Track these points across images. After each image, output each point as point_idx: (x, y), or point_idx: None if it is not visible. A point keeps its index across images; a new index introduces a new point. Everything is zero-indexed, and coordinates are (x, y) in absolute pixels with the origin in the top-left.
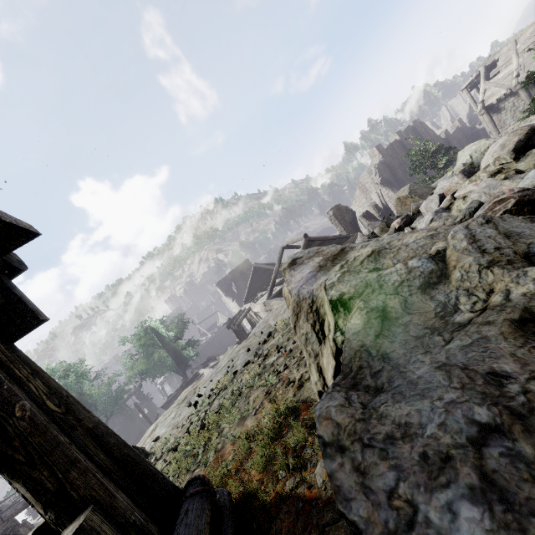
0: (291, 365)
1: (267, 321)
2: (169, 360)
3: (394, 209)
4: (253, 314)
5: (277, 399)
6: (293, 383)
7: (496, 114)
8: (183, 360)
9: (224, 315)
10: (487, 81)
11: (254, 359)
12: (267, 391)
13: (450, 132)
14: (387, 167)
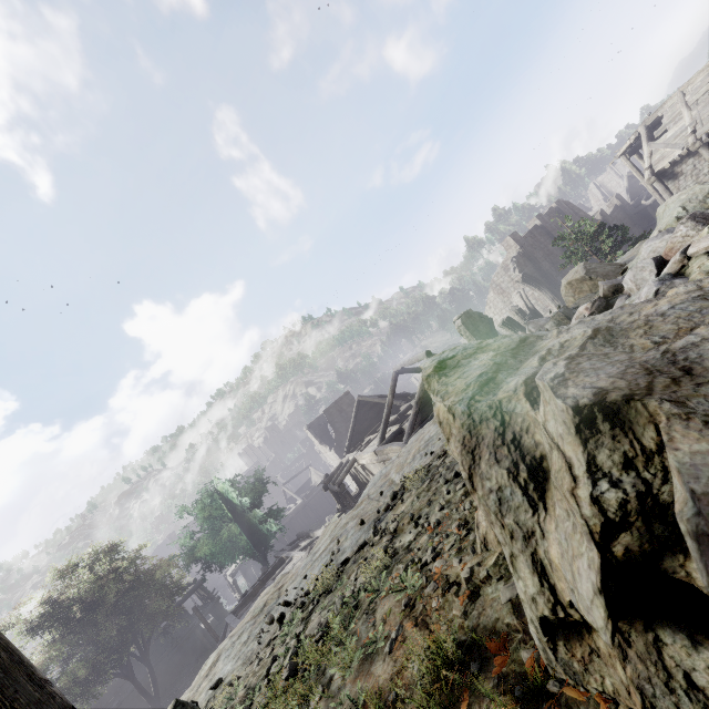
0: (444, 550)
1: (387, 475)
2: (243, 539)
3: (543, 314)
4: (360, 468)
5: (429, 619)
6: (457, 586)
7: (671, 182)
8: (263, 539)
9: (319, 471)
10: (652, 142)
11: (374, 537)
12: (406, 602)
13: (607, 212)
14: (528, 260)
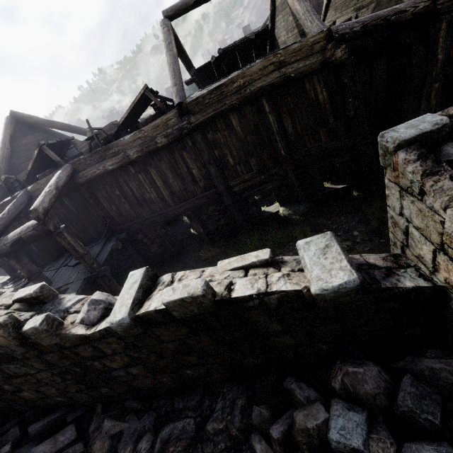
0: None
1: None
2: None
3: None
4: None
5: None
6: None
7: None
8: None
9: None
10: None
11: None
12: None
13: None
14: None
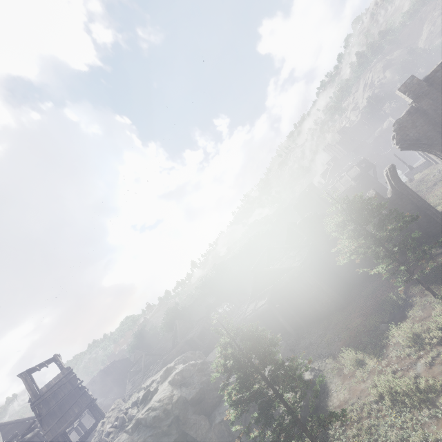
0: None
1: None
2: None
3: None
4: None
5: None
6: None
7: None
8: None
9: None
10: None
11: None
12: None
13: None
14: (424, 114)
